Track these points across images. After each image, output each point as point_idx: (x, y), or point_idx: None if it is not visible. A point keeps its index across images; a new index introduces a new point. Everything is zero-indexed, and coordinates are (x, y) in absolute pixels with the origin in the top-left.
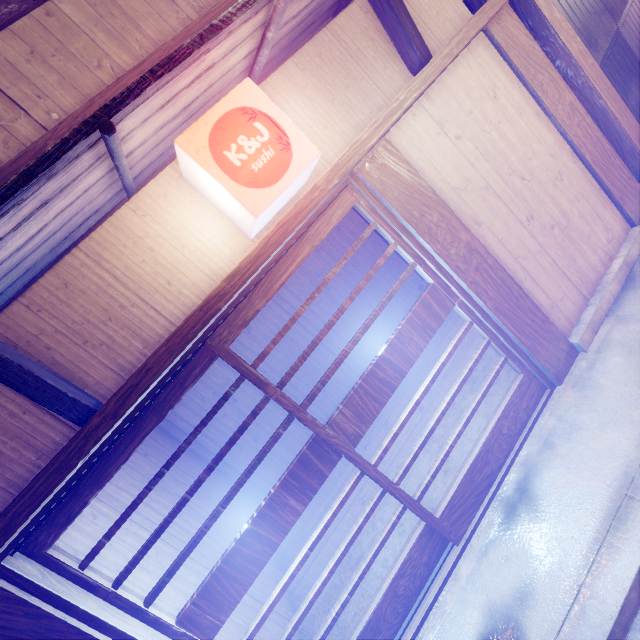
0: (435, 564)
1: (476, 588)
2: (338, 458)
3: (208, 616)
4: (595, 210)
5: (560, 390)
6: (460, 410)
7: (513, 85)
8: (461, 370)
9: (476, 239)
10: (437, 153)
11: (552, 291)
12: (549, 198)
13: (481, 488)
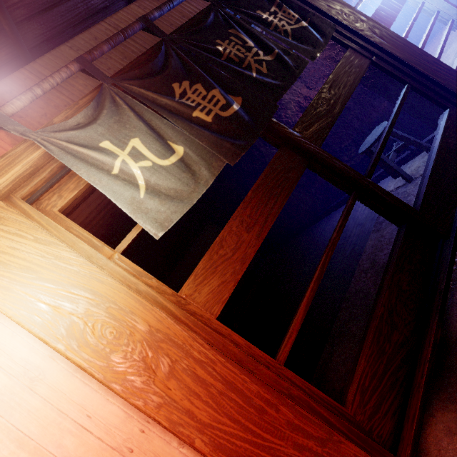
0: None
1: None
2: None
3: None
4: None
5: None
6: (446, 55)
7: None
8: None
9: None
10: None
11: None
12: None
13: None
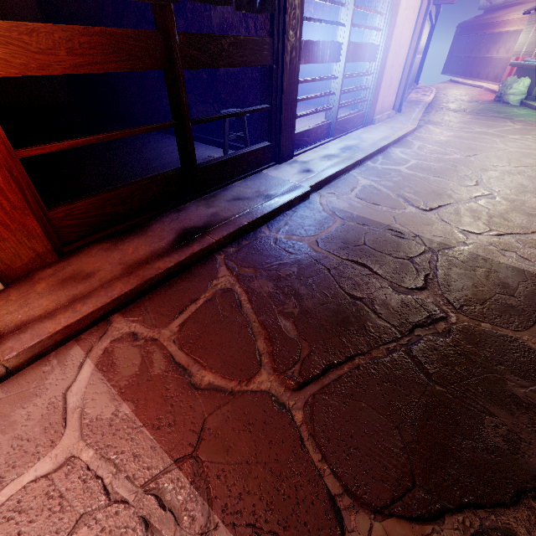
0: (324, 138)
1: (341, 143)
2: (339, 61)
3: (301, 54)
4: (394, 91)
5: (366, 128)
6: None
7: (415, 17)
8: (320, 121)
9: (390, 48)
10: (403, 4)
11: (380, 97)
12: (396, 68)
13: (344, 129)
